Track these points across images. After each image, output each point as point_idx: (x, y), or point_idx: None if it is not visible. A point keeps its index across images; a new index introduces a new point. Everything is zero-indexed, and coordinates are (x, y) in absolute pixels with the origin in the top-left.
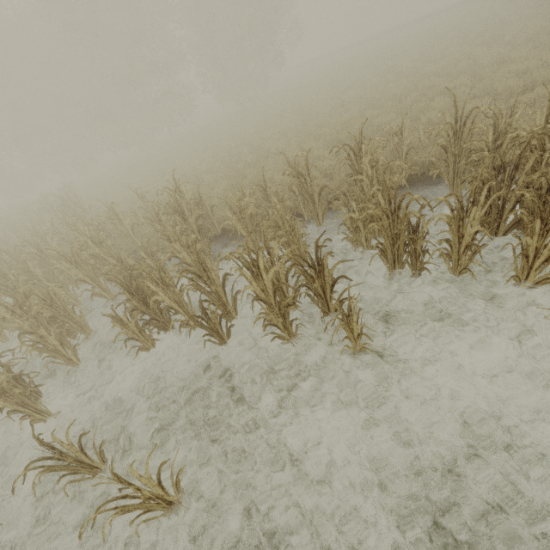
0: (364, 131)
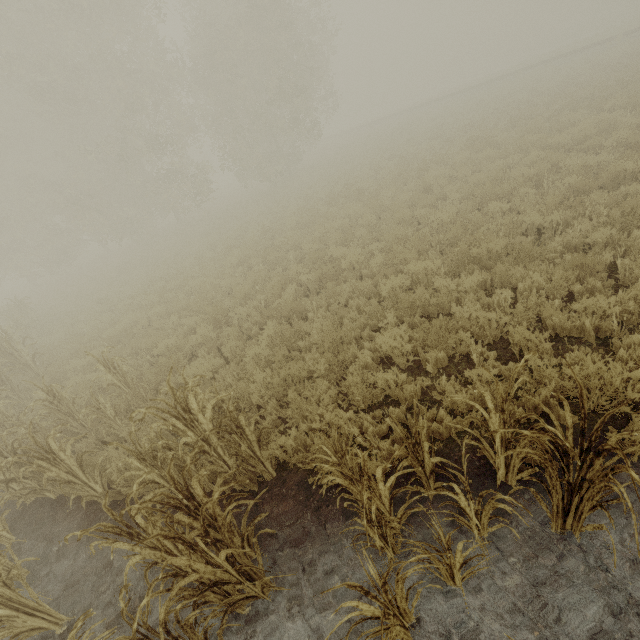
0: (527, 245)
